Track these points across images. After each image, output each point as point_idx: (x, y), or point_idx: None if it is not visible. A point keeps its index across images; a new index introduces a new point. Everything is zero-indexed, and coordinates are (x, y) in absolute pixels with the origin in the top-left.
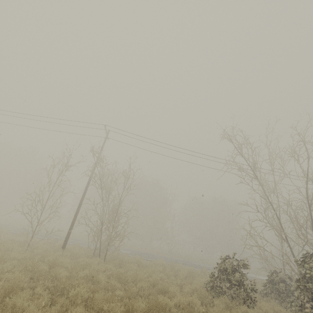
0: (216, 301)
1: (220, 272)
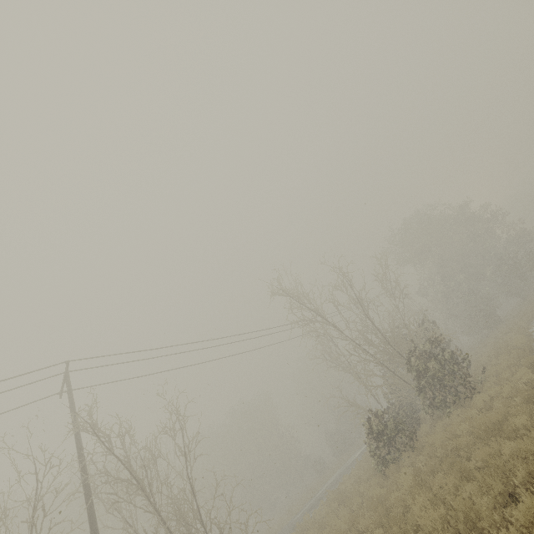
0: (406, 460)
1: (376, 441)
